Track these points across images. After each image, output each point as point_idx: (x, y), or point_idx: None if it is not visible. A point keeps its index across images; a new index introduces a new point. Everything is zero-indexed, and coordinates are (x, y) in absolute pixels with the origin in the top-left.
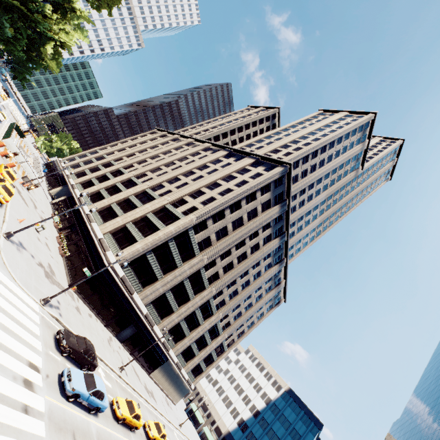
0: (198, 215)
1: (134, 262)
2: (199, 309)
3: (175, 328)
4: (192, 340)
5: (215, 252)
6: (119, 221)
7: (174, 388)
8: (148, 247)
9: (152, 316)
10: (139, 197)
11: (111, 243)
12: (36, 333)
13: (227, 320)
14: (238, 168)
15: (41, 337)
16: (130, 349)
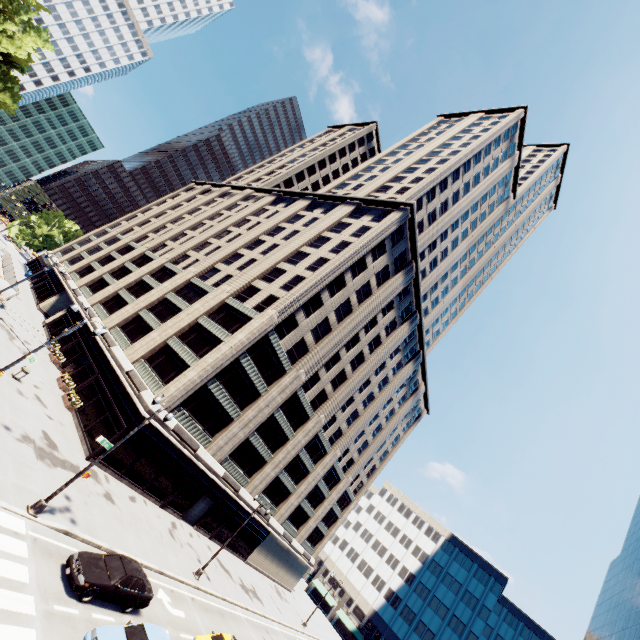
0: (280, 308)
1: (190, 400)
2: (304, 449)
3: (273, 485)
4: (301, 497)
5: (316, 361)
6: (156, 338)
7: (286, 570)
8: (208, 373)
9: (234, 476)
10: (183, 294)
11: (147, 376)
12: (20, 580)
13: (348, 456)
14: (330, 223)
15: (33, 583)
16: (209, 531)
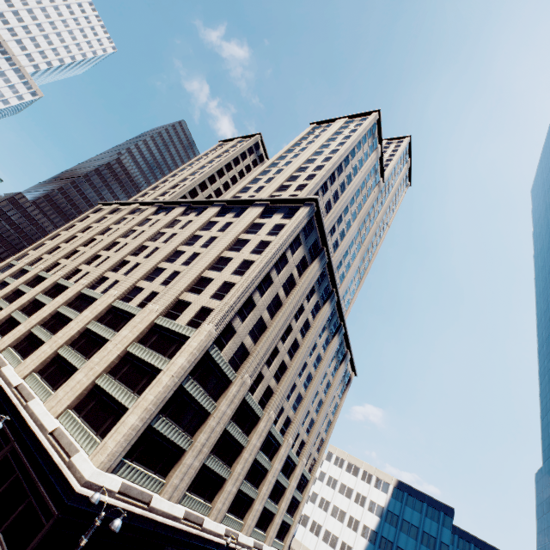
0: (216, 321)
1: (133, 448)
2: (259, 451)
3: (235, 499)
4: (264, 499)
5: (258, 362)
6: (82, 380)
7: None
8: (150, 412)
9: (194, 509)
10: (106, 320)
11: (76, 432)
12: None
13: (299, 440)
14: (245, 225)
15: None
16: None
